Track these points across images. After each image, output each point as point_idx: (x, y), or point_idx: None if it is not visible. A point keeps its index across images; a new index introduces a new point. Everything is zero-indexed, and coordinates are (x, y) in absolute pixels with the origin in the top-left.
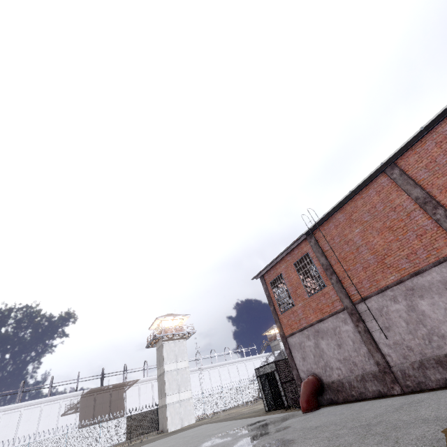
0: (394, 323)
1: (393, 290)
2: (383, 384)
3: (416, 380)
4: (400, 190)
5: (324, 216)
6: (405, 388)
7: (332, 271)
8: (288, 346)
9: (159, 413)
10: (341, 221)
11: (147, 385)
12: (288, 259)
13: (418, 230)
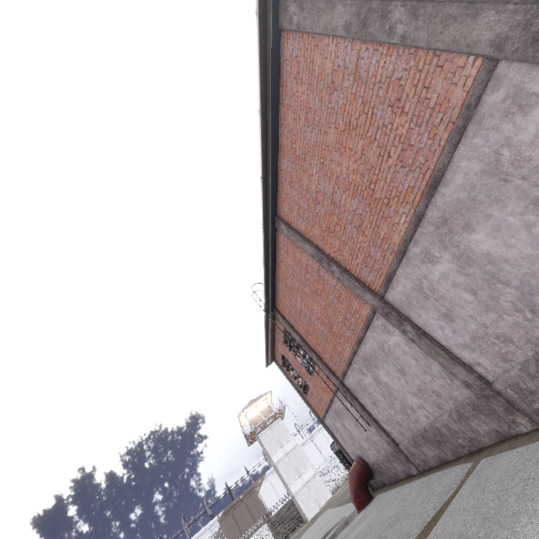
0: (375, 398)
1: (356, 362)
2: (403, 464)
3: (421, 459)
4: (298, 247)
5: (267, 292)
6: (418, 467)
7: (308, 348)
8: (328, 430)
9: (294, 504)
10: (284, 291)
11: (276, 474)
12: (277, 338)
13: (334, 291)
